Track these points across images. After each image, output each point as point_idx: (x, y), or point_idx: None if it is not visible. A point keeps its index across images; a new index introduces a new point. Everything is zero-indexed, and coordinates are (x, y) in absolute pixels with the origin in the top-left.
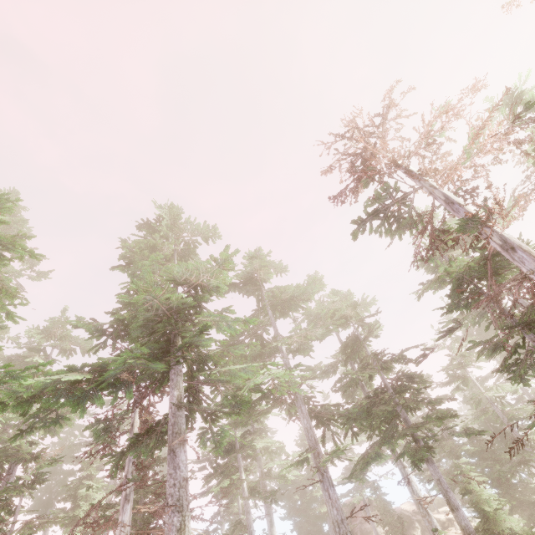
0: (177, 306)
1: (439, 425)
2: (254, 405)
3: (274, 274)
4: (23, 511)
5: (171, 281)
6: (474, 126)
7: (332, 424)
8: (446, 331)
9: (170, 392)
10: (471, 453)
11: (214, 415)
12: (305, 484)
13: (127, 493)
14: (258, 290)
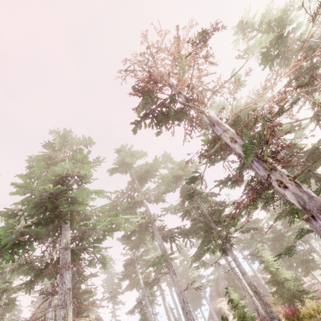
0: (55, 191)
1: (227, 229)
2: (130, 237)
3: (135, 158)
4: (9, 320)
5: (58, 176)
6: (176, 52)
7: (174, 239)
8: (192, 178)
9: (61, 241)
10: (270, 239)
11: (86, 249)
12: (185, 273)
13: (49, 301)
14: (130, 169)
